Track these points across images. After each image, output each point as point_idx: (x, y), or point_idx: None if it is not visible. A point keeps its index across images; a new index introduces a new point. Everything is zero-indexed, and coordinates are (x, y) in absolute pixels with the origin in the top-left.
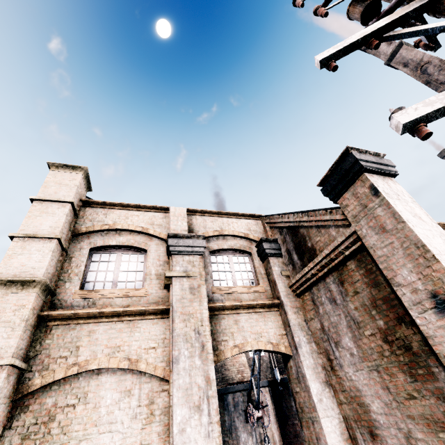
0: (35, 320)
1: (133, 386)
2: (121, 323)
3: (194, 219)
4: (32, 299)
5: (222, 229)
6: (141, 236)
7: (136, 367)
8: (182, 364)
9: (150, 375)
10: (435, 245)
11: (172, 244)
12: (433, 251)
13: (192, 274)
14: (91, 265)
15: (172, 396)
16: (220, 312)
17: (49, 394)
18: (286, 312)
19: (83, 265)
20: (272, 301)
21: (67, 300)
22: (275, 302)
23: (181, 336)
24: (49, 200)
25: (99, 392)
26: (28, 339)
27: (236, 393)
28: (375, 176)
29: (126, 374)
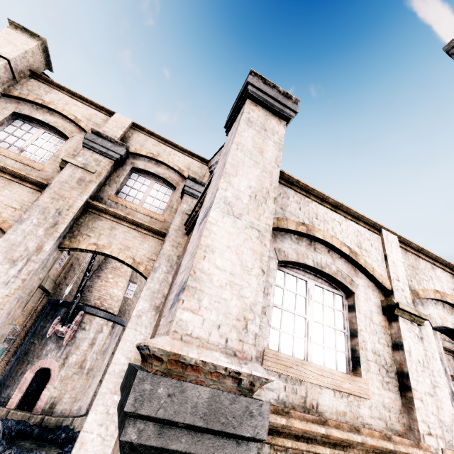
0: None
1: None
2: None
3: (136, 134)
4: None
5: (159, 154)
6: (72, 125)
7: None
8: (24, 226)
9: None
10: (240, 170)
11: (89, 138)
12: (227, 170)
13: (90, 170)
14: (8, 127)
15: None
16: (101, 214)
17: None
18: (164, 241)
19: None
20: (160, 229)
21: None
22: (162, 231)
23: (40, 207)
24: None
25: None
26: None
27: None
28: (260, 108)
29: None
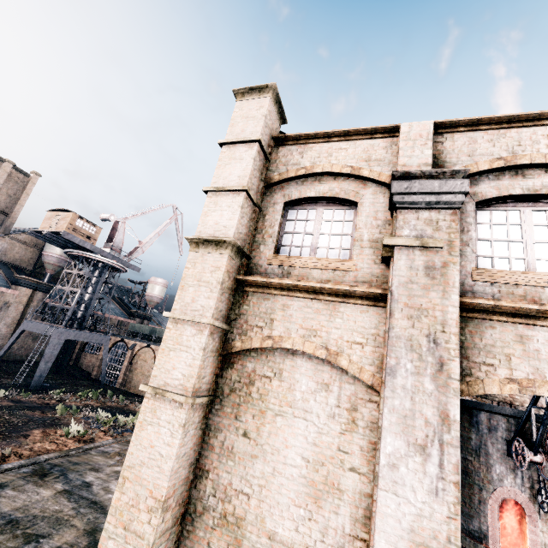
0: (232, 284)
1: (331, 381)
2: (318, 302)
3: (448, 141)
4: (225, 261)
5: (513, 153)
6: (350, 181)
7: (335, 361)
8: (400, 380)
9: (354, 375)
10: None
11: (399, 191)
12: None
13: (433, 244)
14: (286, 225)
15: (382, 416)
16: (485, 315)
17: (248, 359)
18: None
19: (276, 225)
20: None
21: (262, 266)
22: None
23: (402, 340)
24: (236, 142)
25: (293, 374)
26: (228, 302)
27: (494, 415)
28: None
29: (324, 365)
